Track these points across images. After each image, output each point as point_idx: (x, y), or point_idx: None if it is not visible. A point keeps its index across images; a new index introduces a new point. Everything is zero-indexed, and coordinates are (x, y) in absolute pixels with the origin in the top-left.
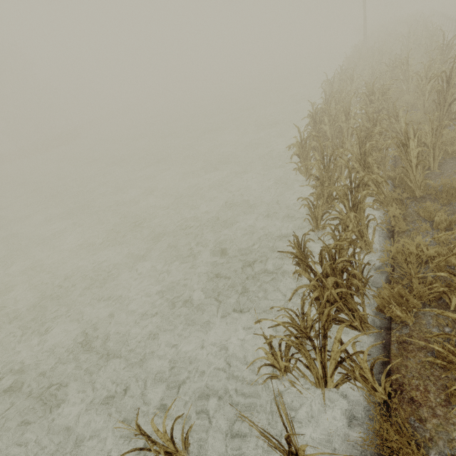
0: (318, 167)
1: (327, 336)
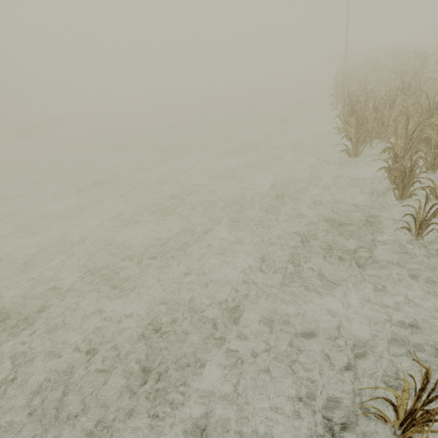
0: (404, 138)
1: None
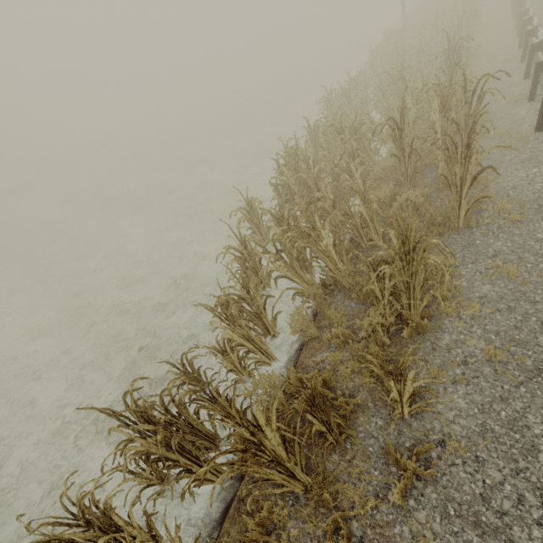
0: (233, 255)
1: (71, 540)
